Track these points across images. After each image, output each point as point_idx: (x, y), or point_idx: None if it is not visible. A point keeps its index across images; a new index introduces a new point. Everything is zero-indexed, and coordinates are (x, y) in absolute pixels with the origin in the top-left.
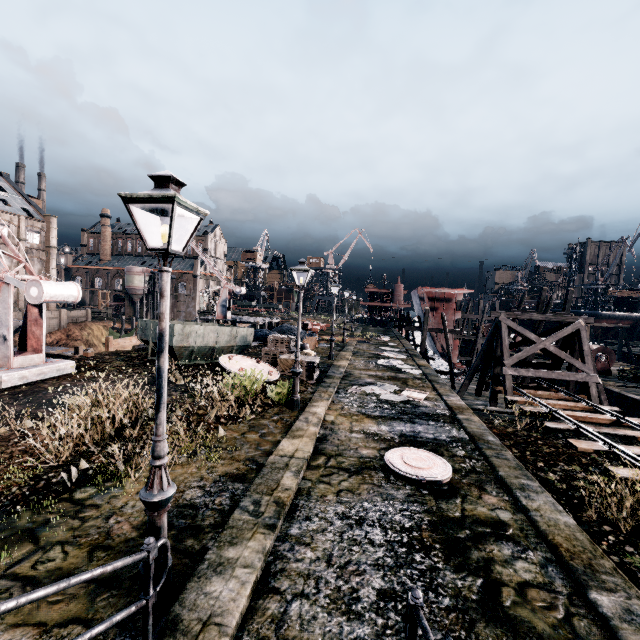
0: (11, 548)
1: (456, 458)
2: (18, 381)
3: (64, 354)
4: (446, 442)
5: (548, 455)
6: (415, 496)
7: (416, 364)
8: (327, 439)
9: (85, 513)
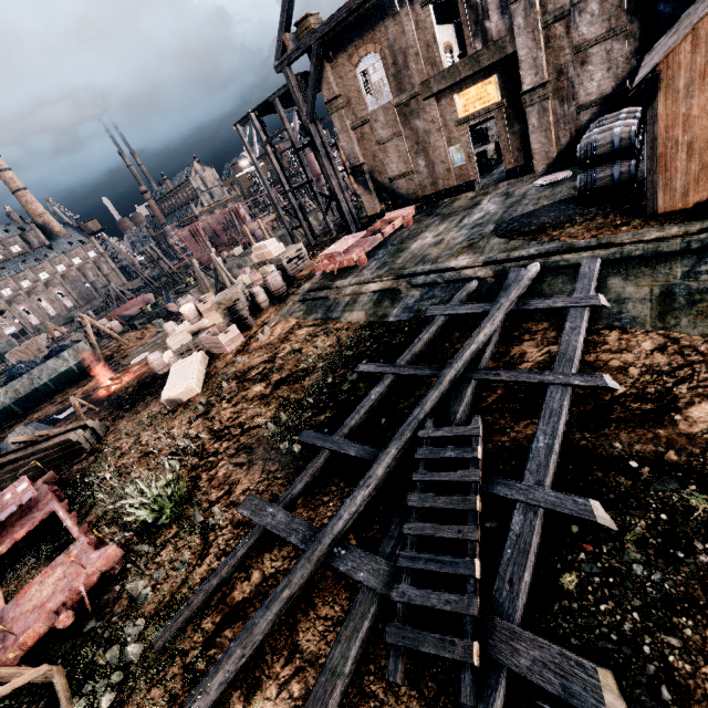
0: None
1: None
2: None
3: None
4: None
5: None
6: None
7: None
8: None
9: None
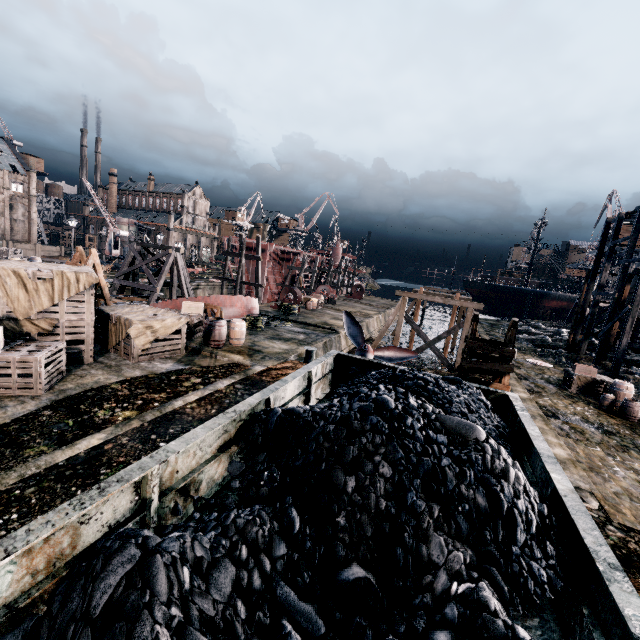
0: None
1: None
2: None
3: None
4: None
5: None
6: None
7: None
8: None
9: None
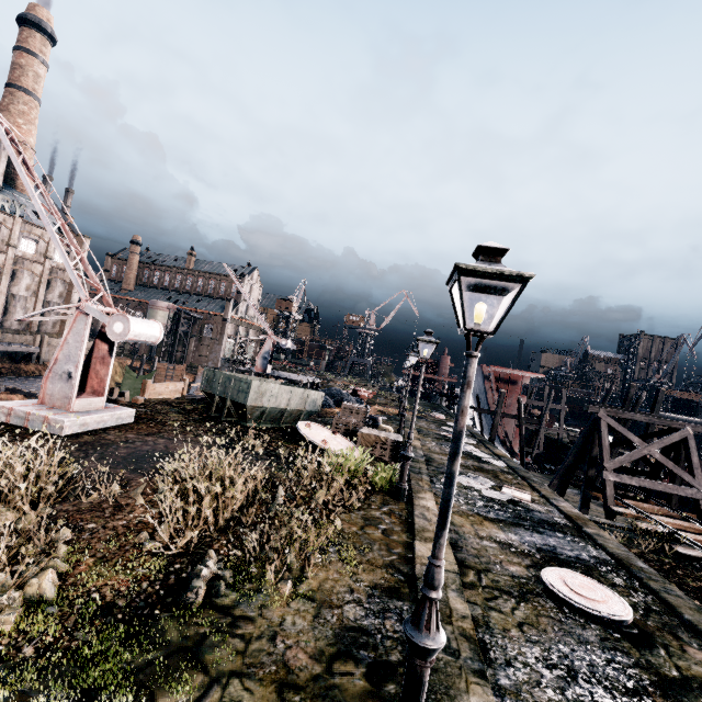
0: (178, 677)
1: (619, 588)
2: (78, 428)
3: (108, 397)
4: (593, 564)
5: (699, 591)
6: (610, 640)
7: (493, 453)
8: (460, 546)
9: (242, 629)
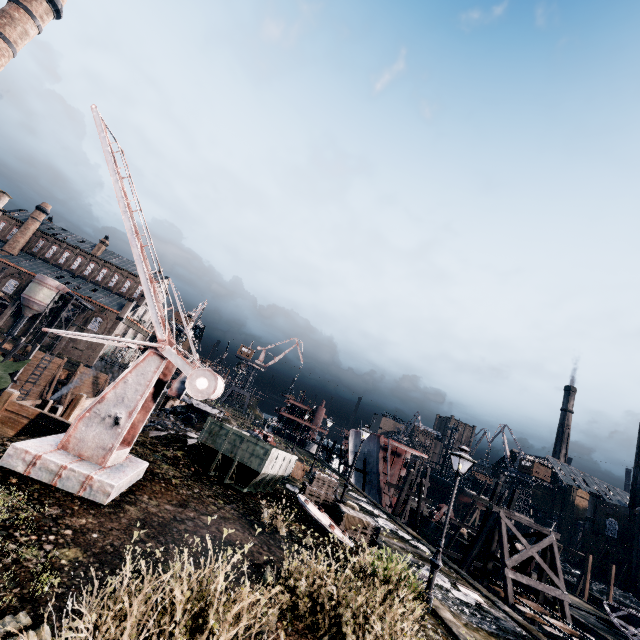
0: None
1: None
2: (116, 493)
3: None
4: None
5: None
6: None
7: (409, 533)
8: None
9: None
